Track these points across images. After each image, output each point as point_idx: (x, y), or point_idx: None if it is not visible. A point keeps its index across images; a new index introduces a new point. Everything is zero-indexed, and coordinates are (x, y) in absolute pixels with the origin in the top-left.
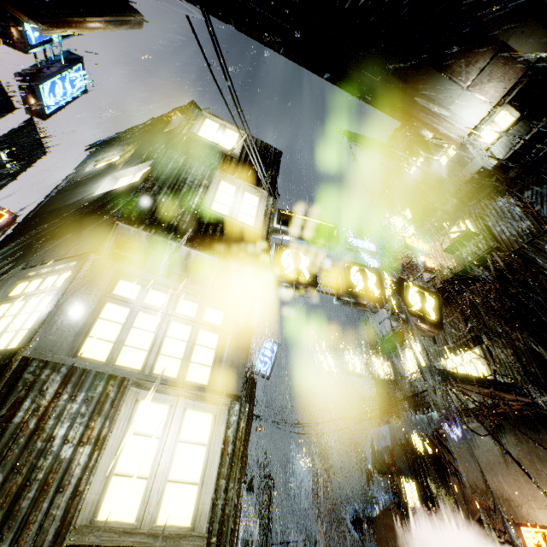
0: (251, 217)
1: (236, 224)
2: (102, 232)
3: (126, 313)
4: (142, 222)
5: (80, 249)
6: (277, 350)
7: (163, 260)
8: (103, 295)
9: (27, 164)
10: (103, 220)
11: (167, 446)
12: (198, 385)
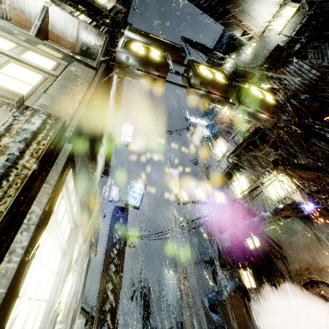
0: None
1: None
2: None
3: None
4: None
5: None
6: (144, 189)
7: None
8: None
9: None
10: None
11: None
12: None
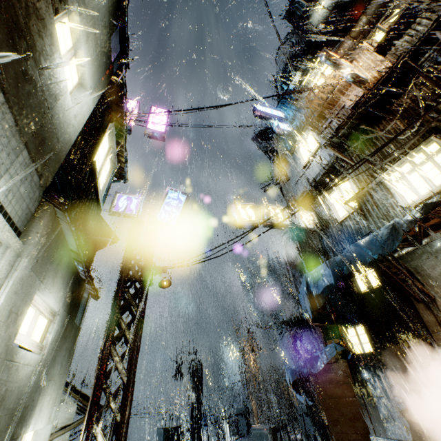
0: None
1: None
2: None
3: None
4: None
5: None
6: (185, 200)
7: None
8: None
9: None
10: None
11: None
12: None
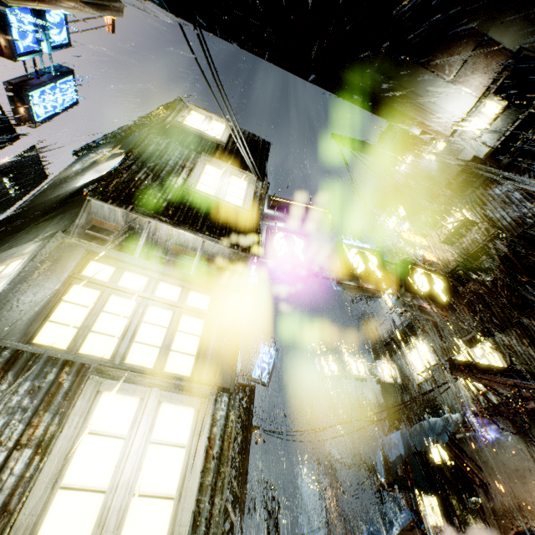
0: (239, 199)
1: (222, 204)
2: (75, 213)
3: (96, 296)
4: (116, 198)
5: (50, 231)
6: (275, 355)
7: (141, 239)
8: (70, 276)
9: (29, 189)
10: (79, 205)
11: (134, 449)
12: (179, 377)
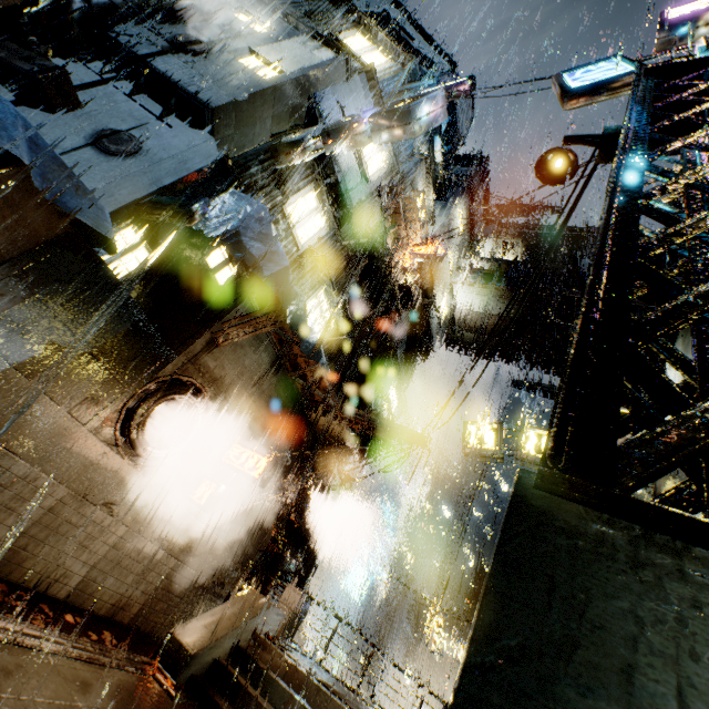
0: None
1: None
2: None
3: None
4: None
5: None
6: None
7: None
8: None
9: None
10: None
11: None
12: None
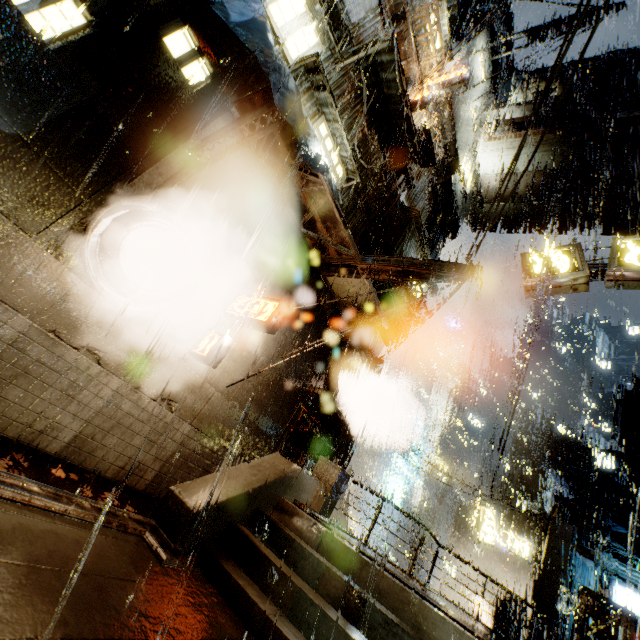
0: None
1: None
2: None
3: None
4: None
5: None
6: None
7: None
8: None
9: None
10: None
11: None
12: None
